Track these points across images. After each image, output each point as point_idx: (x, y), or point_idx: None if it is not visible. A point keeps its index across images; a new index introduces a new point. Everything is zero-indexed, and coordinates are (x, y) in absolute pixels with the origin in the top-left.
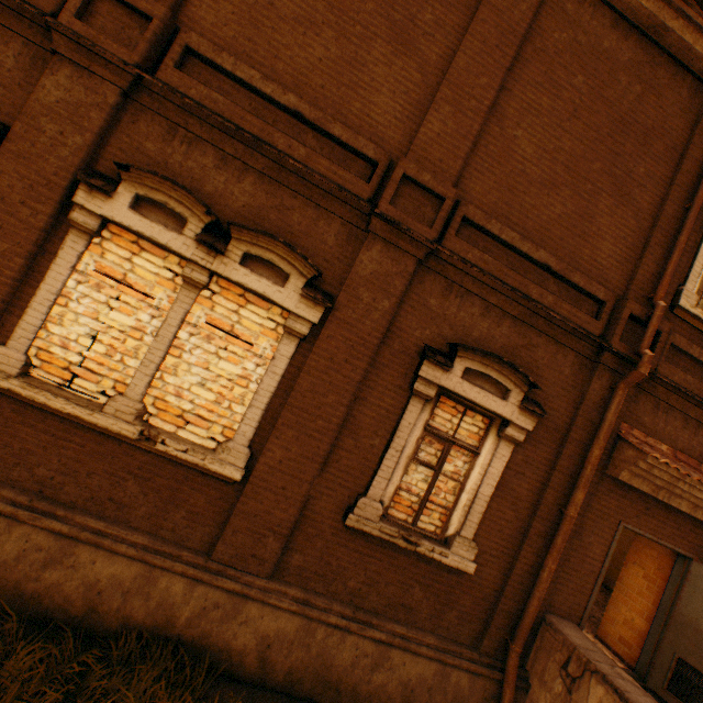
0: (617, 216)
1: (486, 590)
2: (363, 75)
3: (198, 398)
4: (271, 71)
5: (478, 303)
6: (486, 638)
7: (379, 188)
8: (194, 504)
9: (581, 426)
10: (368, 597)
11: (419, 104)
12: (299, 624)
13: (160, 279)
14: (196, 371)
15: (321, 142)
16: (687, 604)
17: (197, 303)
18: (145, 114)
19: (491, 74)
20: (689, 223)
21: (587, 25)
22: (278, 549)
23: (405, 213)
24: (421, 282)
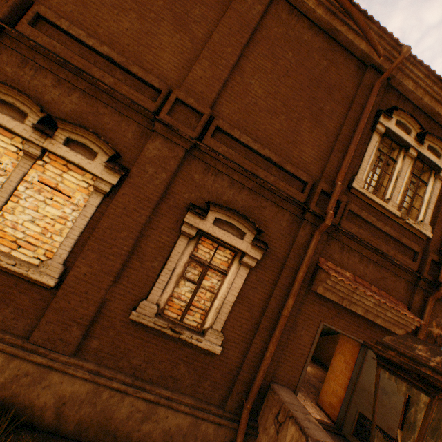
0: (315, 133)
1: (230, 366)
2: (154, 40)
3: (29, 230)
4: (95, 33)
5: (227, 179)
6: (229, 400)
7: (163, 106)
8: (21, 303)
9: (293, 258)
10: (146, 370)
11: (190, 60)
12: (90, 388)
13: (8, 152)
14: (29, 212)
15: (126, 76)
16: (365, 376)
17: (33, 169)
18: (7, 51)
19: (235, 46)
20: (355, 138)
21: (294, 26)
22: (80, 335)
23: (178, 121)
24: (189, 164)
